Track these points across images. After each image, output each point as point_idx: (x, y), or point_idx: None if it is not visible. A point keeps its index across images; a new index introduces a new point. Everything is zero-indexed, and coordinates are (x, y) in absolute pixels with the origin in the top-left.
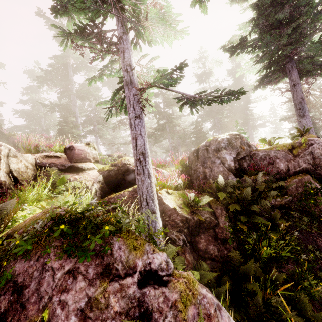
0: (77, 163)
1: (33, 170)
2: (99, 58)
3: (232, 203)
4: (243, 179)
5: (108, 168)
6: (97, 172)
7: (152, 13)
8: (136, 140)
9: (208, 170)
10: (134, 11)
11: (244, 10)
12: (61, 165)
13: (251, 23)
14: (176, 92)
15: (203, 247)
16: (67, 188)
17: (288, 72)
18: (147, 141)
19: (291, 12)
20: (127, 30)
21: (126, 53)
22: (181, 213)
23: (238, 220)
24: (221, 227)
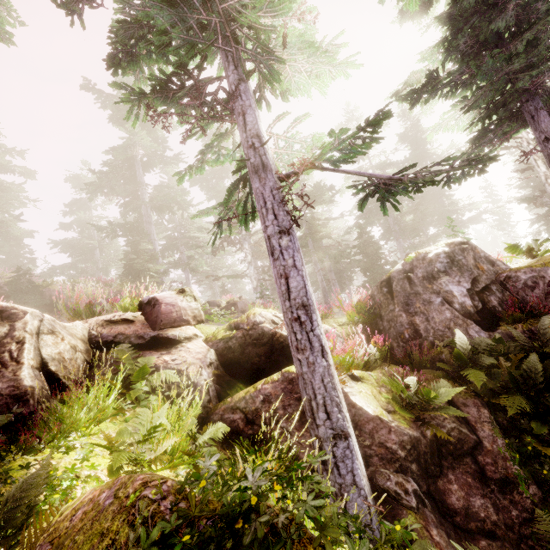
0: (164, 329)
1: (87, 353)
2: (196, 132)
3: (500, 392)
4: (501, 332)
5: (225, 335)
6: (204, 345)
7: (291, 36)
8: (287, 279)
9: (419, 320)
10: (257, 39)
11: (427, 27)
12: (136, 338)
13: (442, 47)
14: (355, 174)
15: (459, 505)
16: (152, 386)
17: (529, 118)
18: (308, 278)
19: (518, 17)
20: (246, 75)
21: (247, 115)
22: (397, 424)
23: (523, 429)
24: (488, 449)
